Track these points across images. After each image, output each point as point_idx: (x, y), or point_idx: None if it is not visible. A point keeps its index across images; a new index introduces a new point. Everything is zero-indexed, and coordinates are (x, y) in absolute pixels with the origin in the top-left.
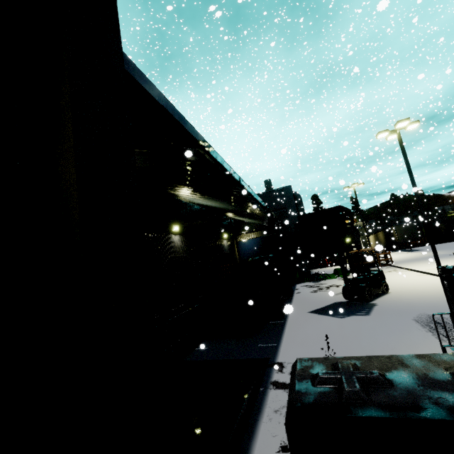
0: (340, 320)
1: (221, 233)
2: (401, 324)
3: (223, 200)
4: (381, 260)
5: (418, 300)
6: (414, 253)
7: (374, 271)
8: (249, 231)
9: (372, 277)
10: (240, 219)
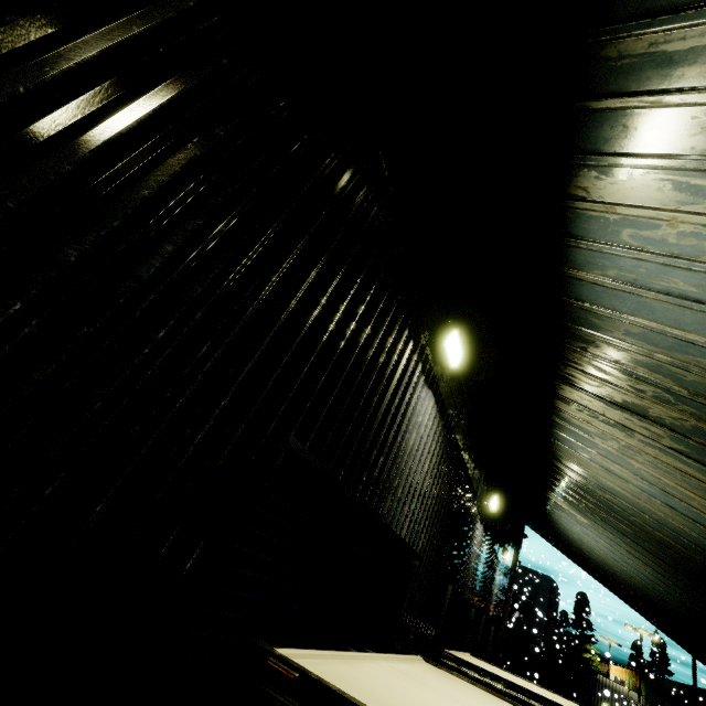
0: None
1: None
2: None
3: None
4: None
5: None
6: None
7: None
8: None
9: None
10: None
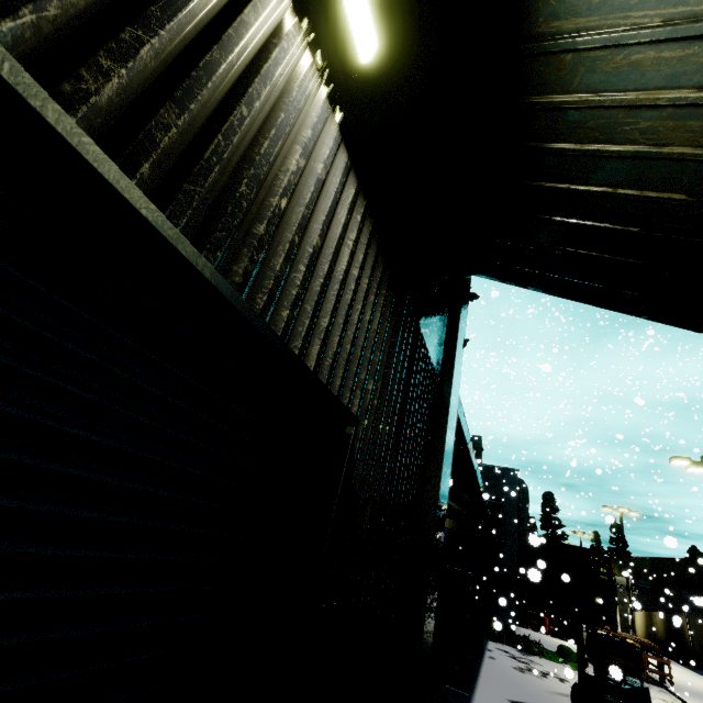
0: None
1: None
2: None
3: None
4: (650, 670)
5: None
6: None
7: (632, 682)
8: None
9: (627, 691)
10: None
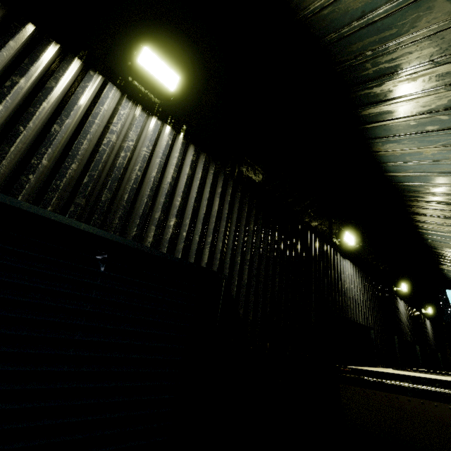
0: None
1: None
2: None
3: None
4: None
5: None
6: None
7: None
8: None
9: None
10: None
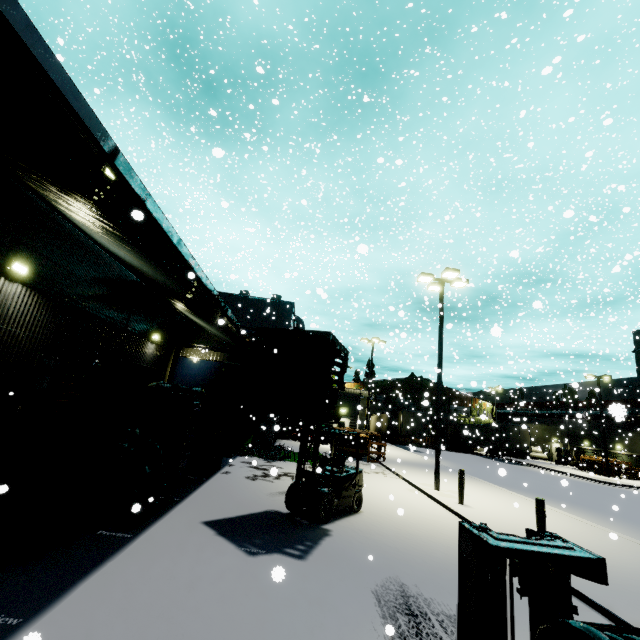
0: (243, 563)
1: (149, 330)
2: (348, 603)
3: (133, 244)
4: (372, 452)
5: (395, 541)
6: (413, 454)
7: (350, 468)
8: (205, 346)
9: (342, 479)
10: (195, 320)
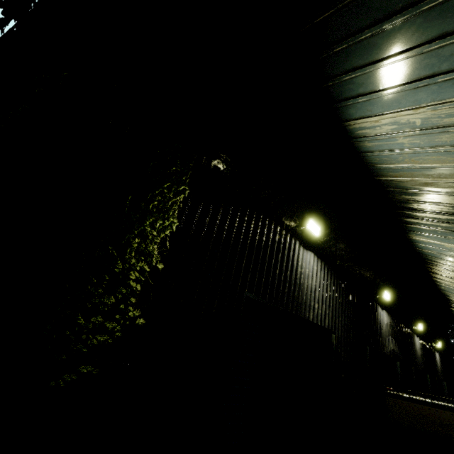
0: None
1: None
2: None
3: None
4: None
5: None
6: None
7: None
8: None
9: None
10: None
